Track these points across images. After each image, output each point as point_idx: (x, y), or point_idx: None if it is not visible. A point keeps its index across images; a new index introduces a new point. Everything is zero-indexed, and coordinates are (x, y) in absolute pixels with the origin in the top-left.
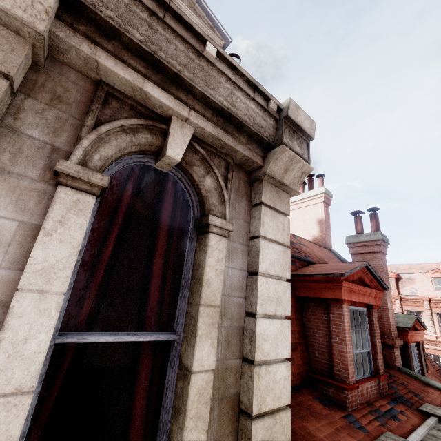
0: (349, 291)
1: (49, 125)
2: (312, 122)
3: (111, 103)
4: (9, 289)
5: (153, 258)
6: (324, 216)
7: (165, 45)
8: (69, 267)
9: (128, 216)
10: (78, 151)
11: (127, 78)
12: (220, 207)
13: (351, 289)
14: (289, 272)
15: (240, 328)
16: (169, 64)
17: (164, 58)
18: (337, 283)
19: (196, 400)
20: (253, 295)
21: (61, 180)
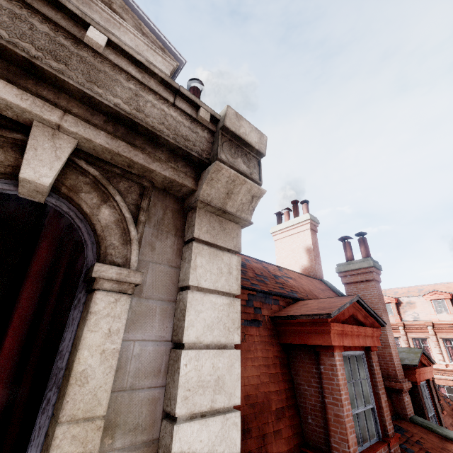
0: (339, 334)
1: None
2: (262, 136)
3: None
4: None
5: (2, 339)
6: (312, 243)
7: (8, 21)
8: None
9: None
10: None
11: None
12: (124, 249)
13: (342, 332)
14: (238, 334)
15: (152, 442)
16: (11, 45)
17: (5, 37)
18: (324, 326)
19: None
20: (173, 383)
21: None
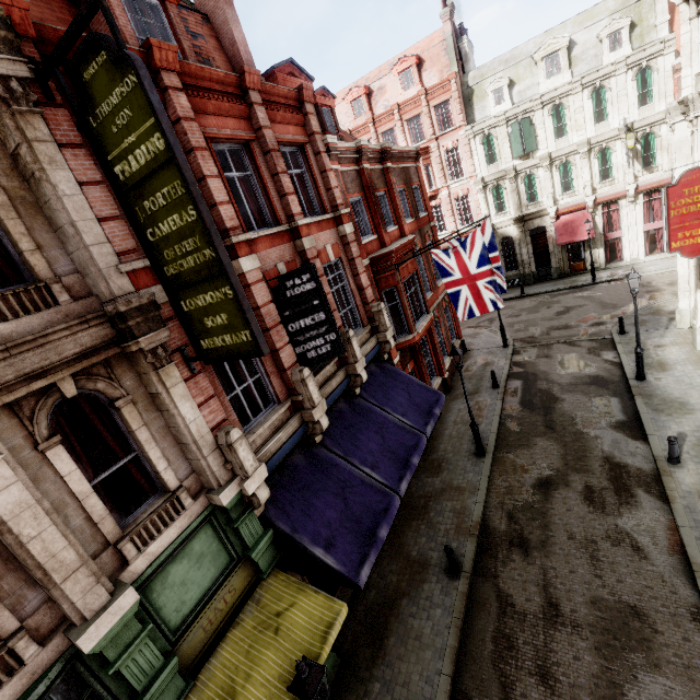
0: None
1: None
2: None
3: None
4: None
5: None
6: None
7: None
8: None
9: None
10: None
11: None
12: None
13: None
14: None
15: None
16: None
17: None
18: None
19: None
20: None
21: None
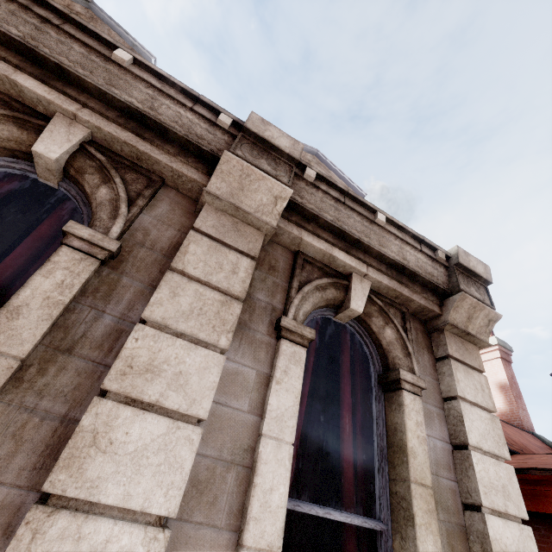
0: None
1: (269, 289)
2: (485, 266)
3: (306, 267)
4: (253, 434)
5: (340, 418)
6: (506, 378)
7: (346, 220)
8: (294, 417)
9: (315, 369)
10: (292, 309)
11: (322, 248)
12: (406, 360)
13: None
14: (506, 450)
15: (461, 528)
16: (352, 234)
17: (347, 229)
18: None
19: None
20: (468, 478)
21: (283, 333)
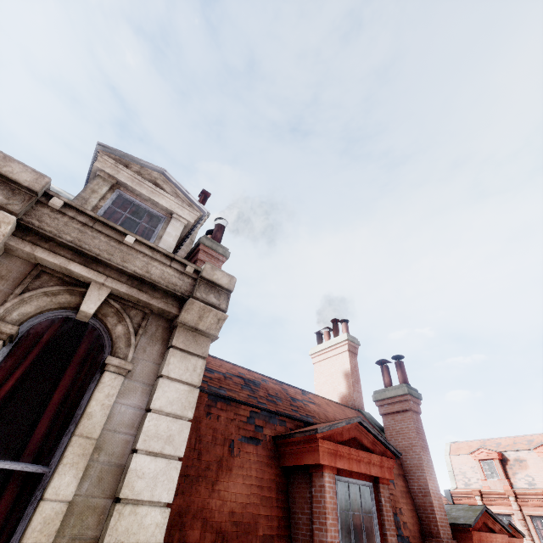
0: (331, 453)
1: None
2: (232, 279)
3: (43, 277)
4: None
5: (53, 396)
6: (350, 367)
7: (90, 241)
8: None
9: (38, 358)
10: (0, 311)
11: (56, 262)
12: (126, 350)
13: (334, 451)
14: (192, 412)
15: (121, 466)
16: (89, 252)
17: (88, 248)
18: (314, 443)
19: (39, 529)
20: (140, 432)
21: None
